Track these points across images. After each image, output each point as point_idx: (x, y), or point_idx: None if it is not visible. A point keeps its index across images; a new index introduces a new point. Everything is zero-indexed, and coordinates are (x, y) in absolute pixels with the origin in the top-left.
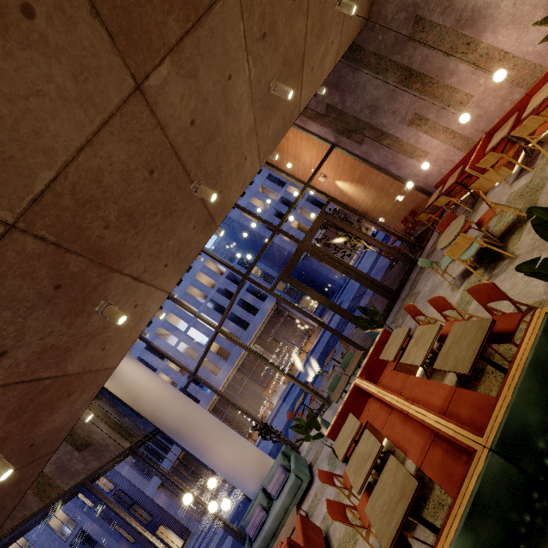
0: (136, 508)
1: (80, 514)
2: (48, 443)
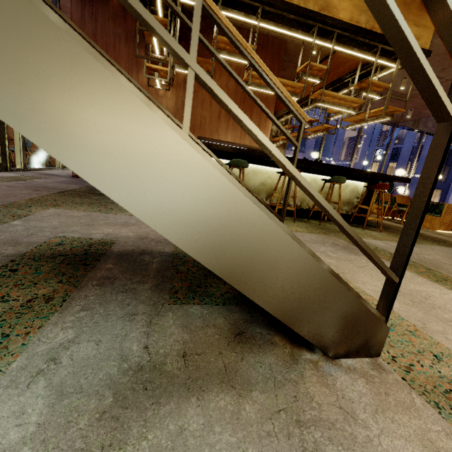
0: (447, 169)
1: (430, 139)
2: (424, 115)
